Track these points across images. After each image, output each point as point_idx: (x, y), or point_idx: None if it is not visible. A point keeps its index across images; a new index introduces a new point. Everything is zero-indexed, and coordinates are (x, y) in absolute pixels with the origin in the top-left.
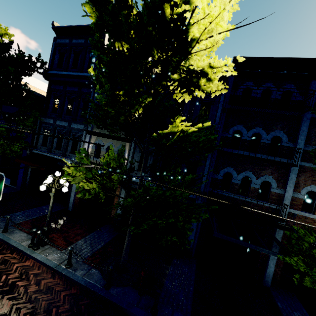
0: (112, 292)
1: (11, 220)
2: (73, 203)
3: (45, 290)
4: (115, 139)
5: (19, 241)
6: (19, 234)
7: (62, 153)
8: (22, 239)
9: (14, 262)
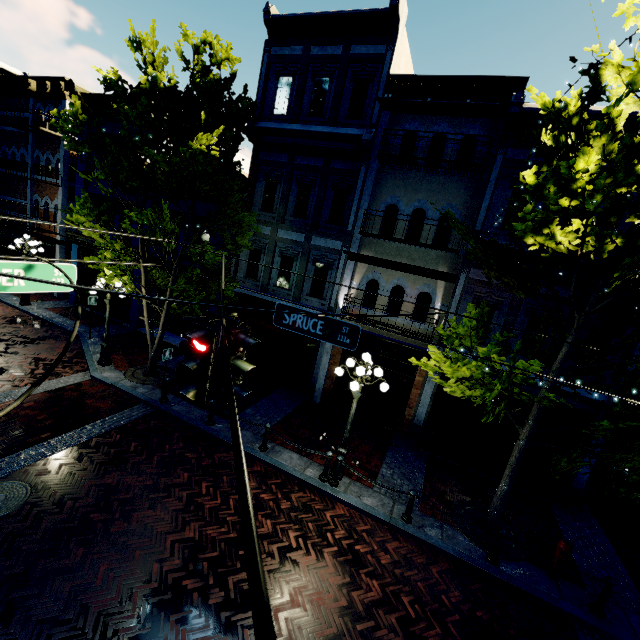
0: (507, 571)
1: (275, 432)
2: (322, 390)
3: (403, 562)
4: (411, 273)
5: (299, 469)
6: (286, 454)
7: (295, 295)
8: (299, 465)
9: (321, 509)
